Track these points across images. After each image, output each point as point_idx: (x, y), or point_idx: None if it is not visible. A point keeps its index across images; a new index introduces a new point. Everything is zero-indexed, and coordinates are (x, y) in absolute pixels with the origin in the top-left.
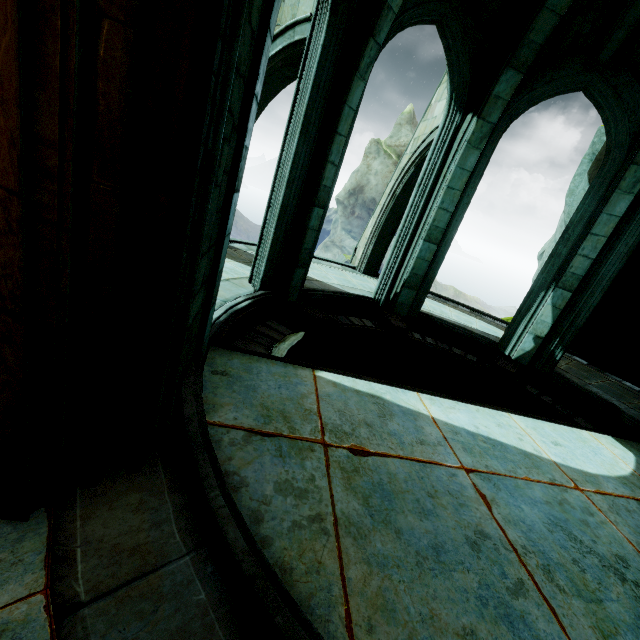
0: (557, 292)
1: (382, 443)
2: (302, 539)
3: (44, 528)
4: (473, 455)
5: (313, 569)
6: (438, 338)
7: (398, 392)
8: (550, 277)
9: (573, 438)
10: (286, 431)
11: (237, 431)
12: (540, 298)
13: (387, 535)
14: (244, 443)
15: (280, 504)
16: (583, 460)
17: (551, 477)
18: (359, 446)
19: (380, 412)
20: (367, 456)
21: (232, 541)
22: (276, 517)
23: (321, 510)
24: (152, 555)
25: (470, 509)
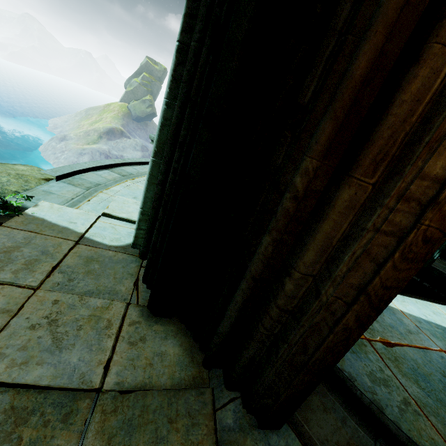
0: None
1: (392, 335)
2: (411, 421)
3: (292, 433)
4: (439, 339)
5: (433, 445)
6: None
7: None
8: None
9: None
10: None
11: None
12: None
13: None
14: None
15: (381, 393)
16: None
17: None
18: (384, 339)
19: None
20: (393, 347)
21: (396, 432)
22: (387, 404)
23: (403, 395)
24: None
25: None
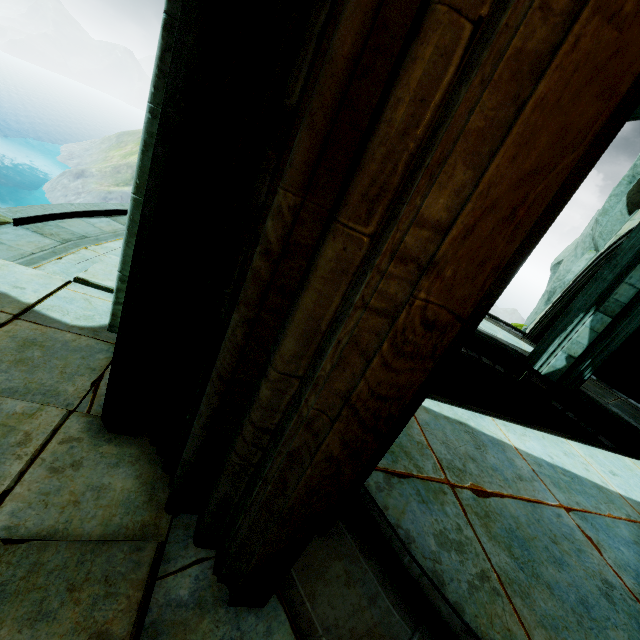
0: (597, 316)
1: (492, 480)
2: (484, 603)
3: (282, 614)
4: (562, 491)
5: (507, 638)
6: (468, 346)
7: (477, 417)
8: (591, 300)
9: (622, 466)
10: (414, 470)
11: (376, 472)
12: (578, 319)
13: (543, 591)
14: (388, 487)
15: (449, 561)
16: (639, 491)
17: (626, 513)
18: (477, 485)
19: (474, 443)
20: (488, 497)
21: (448, 618)
22: (453, 578)
23: (482, 566)
24: (386, 639)
25: (587, 555)
